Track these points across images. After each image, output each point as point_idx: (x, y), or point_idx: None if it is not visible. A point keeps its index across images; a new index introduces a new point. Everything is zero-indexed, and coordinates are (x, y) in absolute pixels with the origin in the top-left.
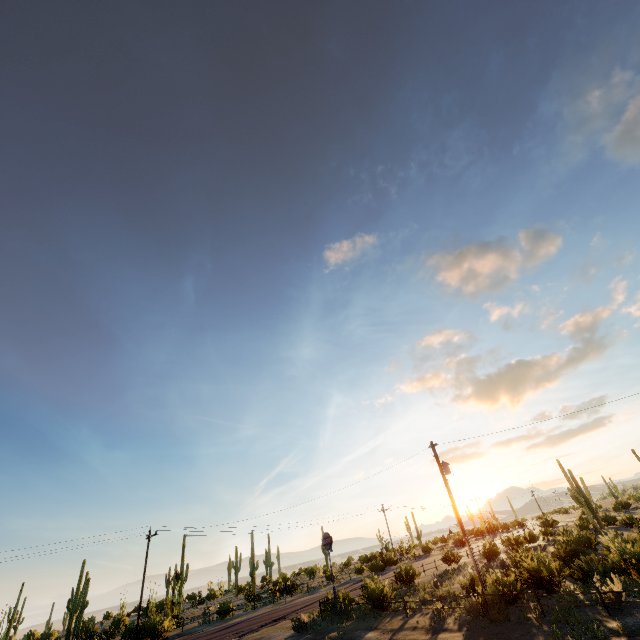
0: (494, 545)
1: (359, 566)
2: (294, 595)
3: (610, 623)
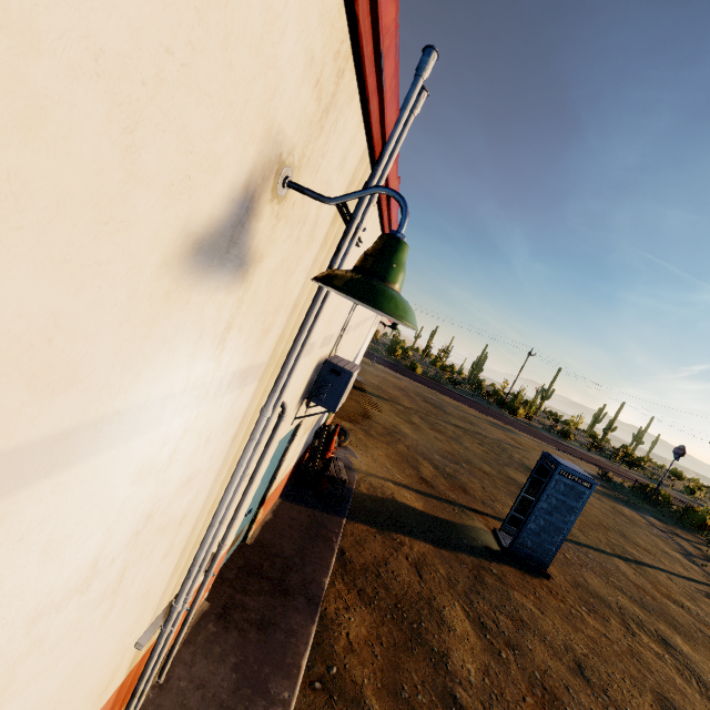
0: None
1: None
2: (634, 471)
3: None
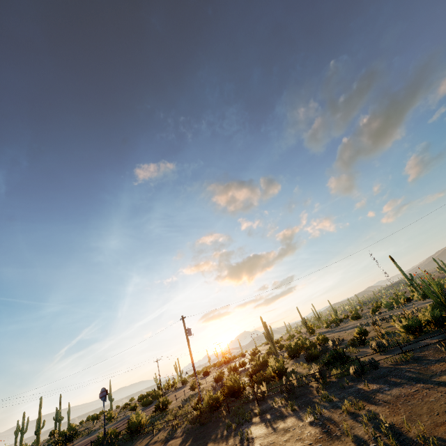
0: (222, 372)
1: (134, 405)
2: (75, 440)
3: (256, 410)
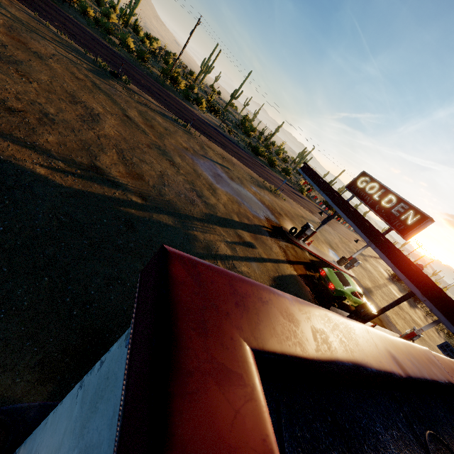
0: None
1: None
2: None
3: None
